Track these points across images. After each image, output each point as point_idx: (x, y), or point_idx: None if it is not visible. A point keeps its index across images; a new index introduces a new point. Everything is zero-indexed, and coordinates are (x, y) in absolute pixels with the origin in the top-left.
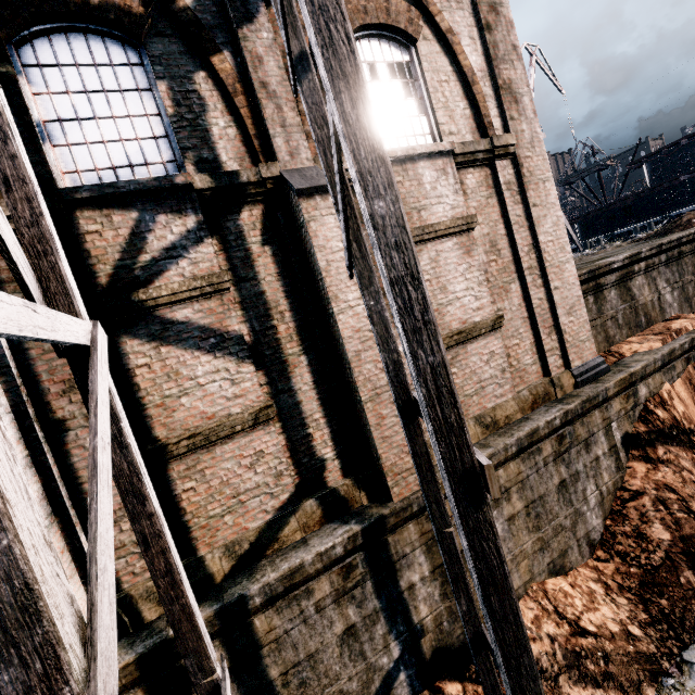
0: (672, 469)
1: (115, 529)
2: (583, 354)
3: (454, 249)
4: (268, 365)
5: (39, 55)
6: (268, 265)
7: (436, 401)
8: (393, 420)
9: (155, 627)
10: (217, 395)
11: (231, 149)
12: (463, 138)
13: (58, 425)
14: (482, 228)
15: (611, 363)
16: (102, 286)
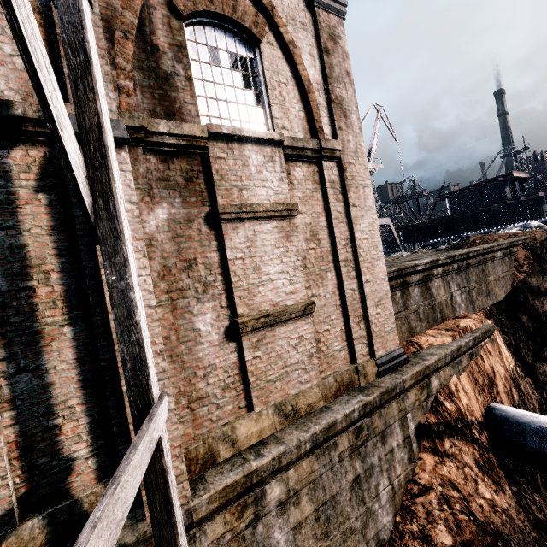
0: (456, 464)
1: None
2: (387, 344)
3: (273, 232)
4: (11, 335)
5: None
6: (39, 215)
7: None
8: None
9: None
10: None
11: (15, 79)
12: (295, 135)
13: None
14: (305, 217)
15: (411, 352)
16: None
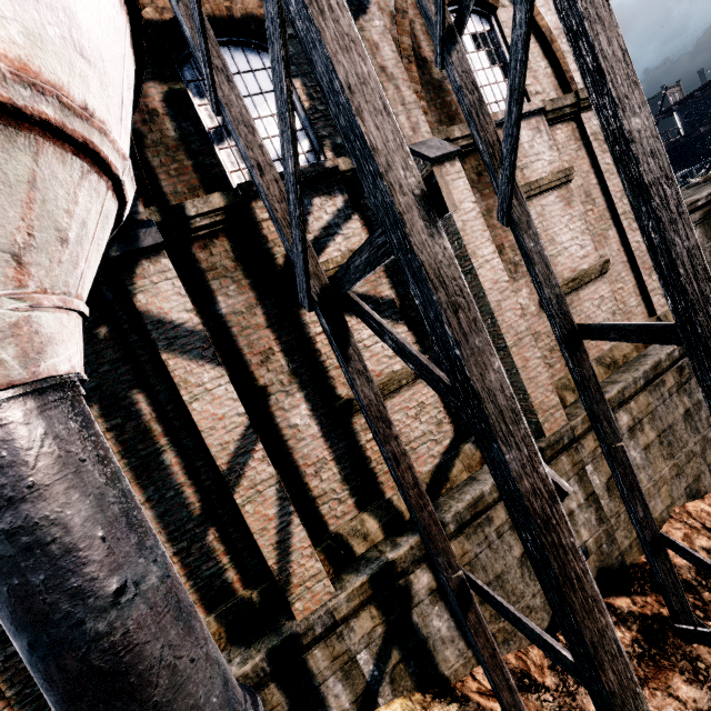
0: None
1: (317, 479)
2: None
3: (556, 202)
4: (415, 326)
5: (197, 71)
6: None
7: (692, 278)
8: (535, 362)
9: (370, 556)
10: (381, 355)
11: None
12: (548, 96)
13: (261, 391)
14: (576, 180)
15: None
16: (280, 266)
